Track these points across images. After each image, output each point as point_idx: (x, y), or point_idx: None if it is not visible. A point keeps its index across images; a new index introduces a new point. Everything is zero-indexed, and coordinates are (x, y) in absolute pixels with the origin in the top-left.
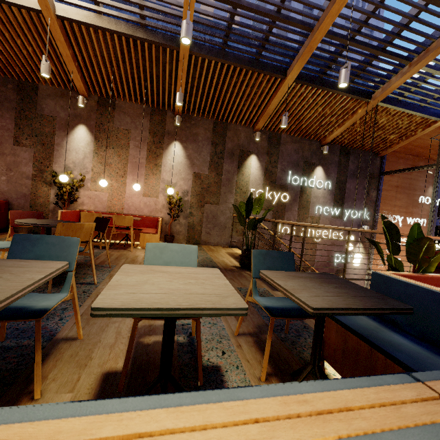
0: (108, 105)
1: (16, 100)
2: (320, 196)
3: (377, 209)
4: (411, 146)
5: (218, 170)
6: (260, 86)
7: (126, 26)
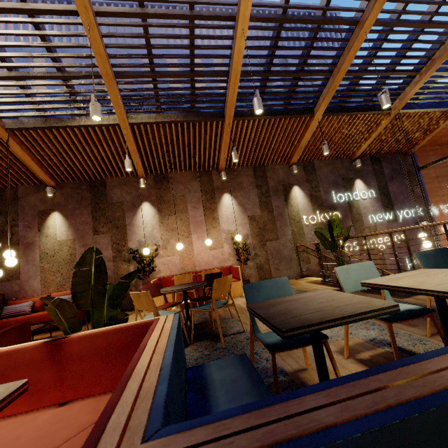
0: (163, 180)
1: (90, 197)
2: (369, 206)
3: (428, 203)
4: (435, 137)
5: (269, 208)
6: (292, 127)
7: (181, 115)
